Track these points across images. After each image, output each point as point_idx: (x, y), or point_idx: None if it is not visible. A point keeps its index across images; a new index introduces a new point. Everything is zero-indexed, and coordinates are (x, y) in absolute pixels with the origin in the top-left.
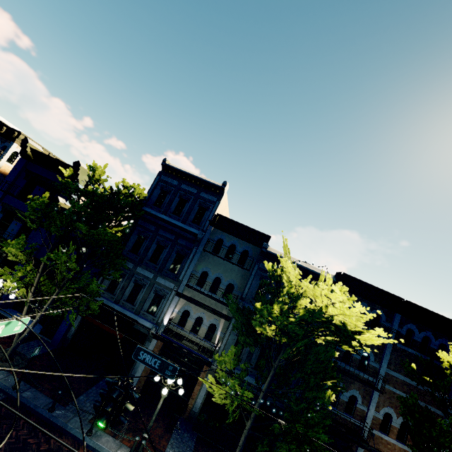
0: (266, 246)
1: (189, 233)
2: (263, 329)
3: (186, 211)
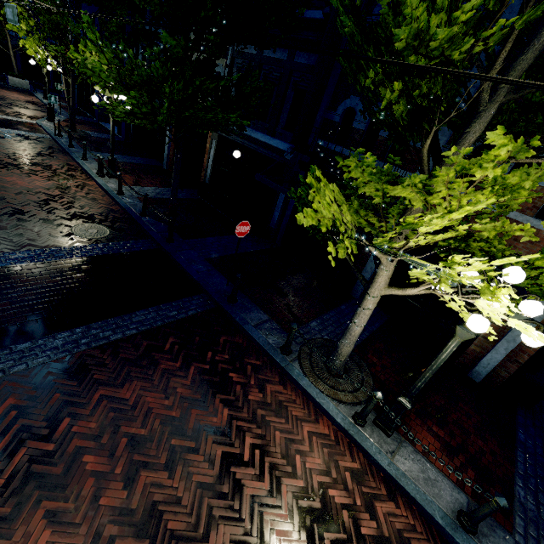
0: None
1: None
2: None
3: None
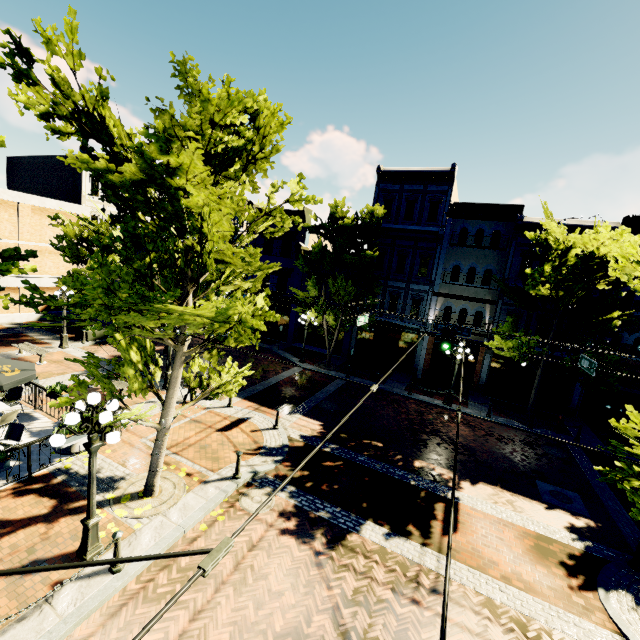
0: (521, 218)
1: (428, 233)
2: (537, 291)
3: (417, 213)
